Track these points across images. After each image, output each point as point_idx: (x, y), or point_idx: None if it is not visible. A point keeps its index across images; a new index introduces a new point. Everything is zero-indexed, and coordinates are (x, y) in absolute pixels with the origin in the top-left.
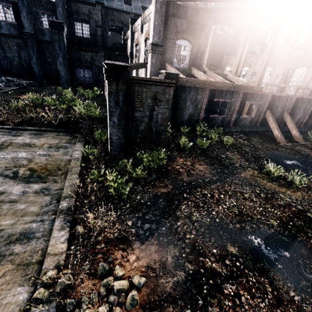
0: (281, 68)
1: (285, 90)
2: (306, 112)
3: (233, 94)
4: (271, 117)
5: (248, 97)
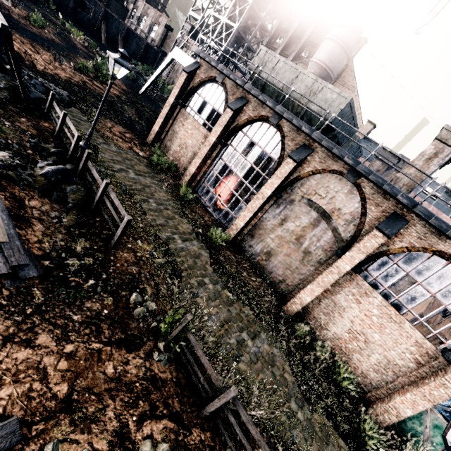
0: (150, 20)
1: (147, 39)
2: (139, 48)
3: None
4: (104, 26)
5: None
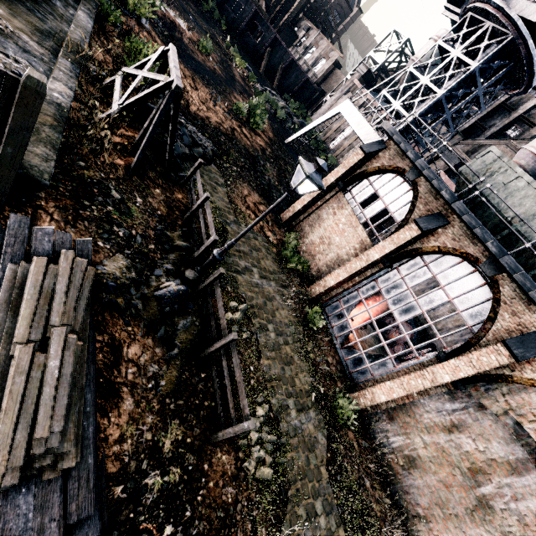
0: (318, 52)
1: (308, 73)
2: (297, 82)
3: (248, 2)
4: (268, 53)
5: (258, 18)
